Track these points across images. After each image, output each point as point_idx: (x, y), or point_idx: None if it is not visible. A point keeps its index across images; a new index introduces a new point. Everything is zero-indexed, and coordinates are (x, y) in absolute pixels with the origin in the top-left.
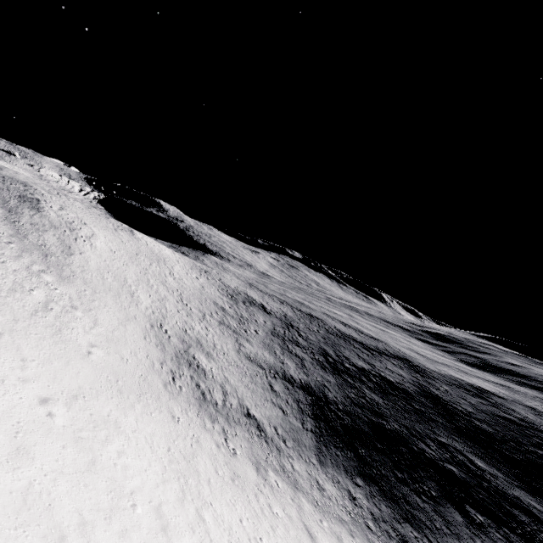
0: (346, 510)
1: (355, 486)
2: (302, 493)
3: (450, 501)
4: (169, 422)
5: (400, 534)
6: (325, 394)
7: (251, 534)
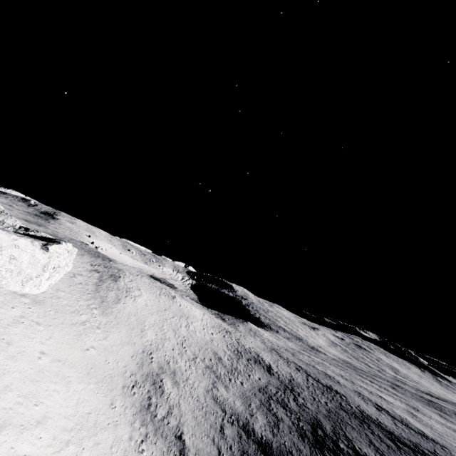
0: None
1: None
2: None
3: None
4: (106, 404)
5: None
6: None
7: None
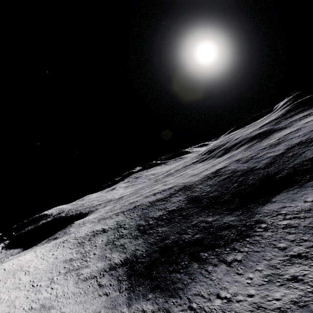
0: None
1: (147, 302)
2: None
3: (194, 259)
4: None
5: (166, 310)
6: (136, 255)
7: None
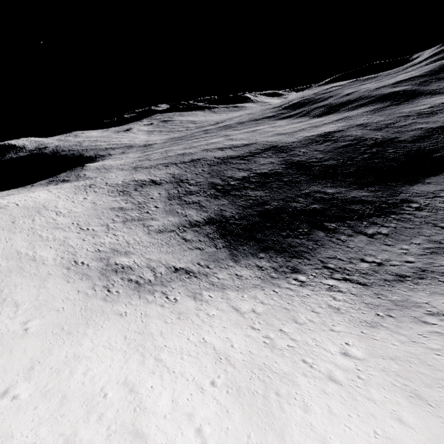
0: (257, 277)
1: (260, 260)
2: (228, 289)
3: (316, 228)
4: (119, 320)
5: (291, 267)
6: (224, 216)
7: (196, 341)
